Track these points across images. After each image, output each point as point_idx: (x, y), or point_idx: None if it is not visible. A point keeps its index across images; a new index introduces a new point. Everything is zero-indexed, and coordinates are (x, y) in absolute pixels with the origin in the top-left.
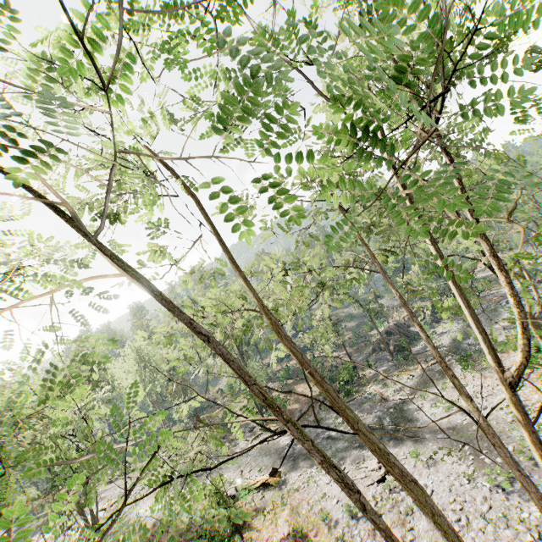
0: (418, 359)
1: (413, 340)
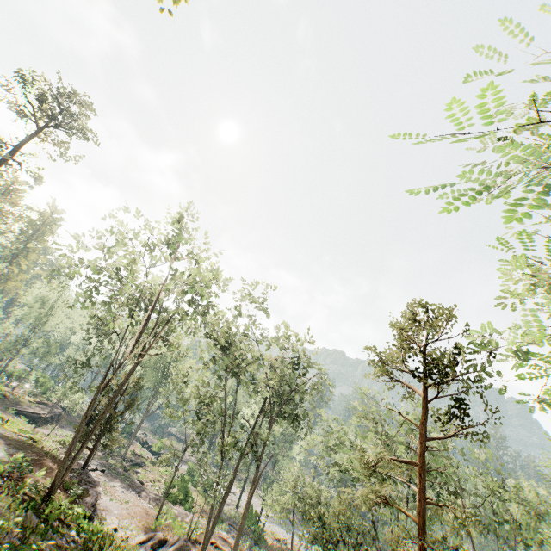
0: None
1: None
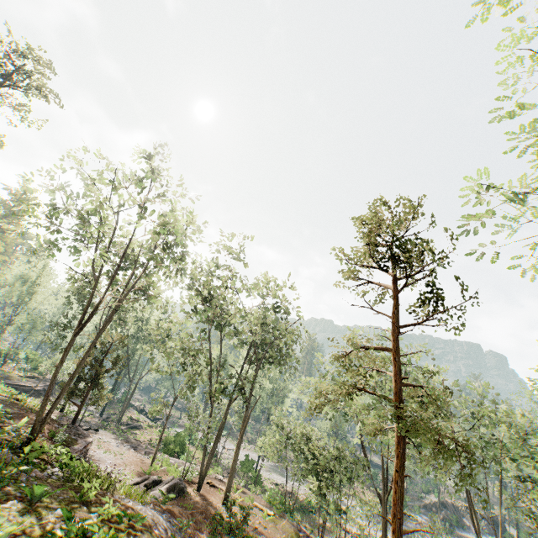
0: (460, 537)
1: (461, 526)
